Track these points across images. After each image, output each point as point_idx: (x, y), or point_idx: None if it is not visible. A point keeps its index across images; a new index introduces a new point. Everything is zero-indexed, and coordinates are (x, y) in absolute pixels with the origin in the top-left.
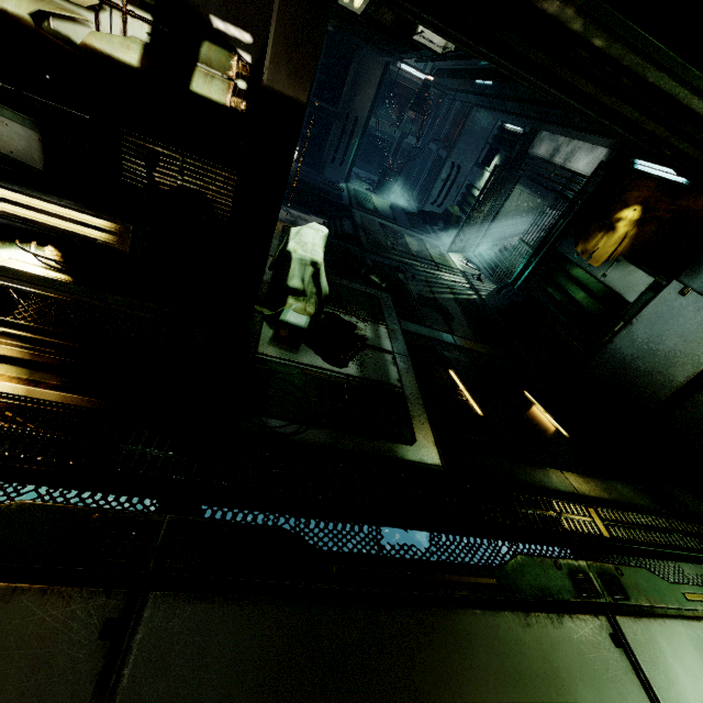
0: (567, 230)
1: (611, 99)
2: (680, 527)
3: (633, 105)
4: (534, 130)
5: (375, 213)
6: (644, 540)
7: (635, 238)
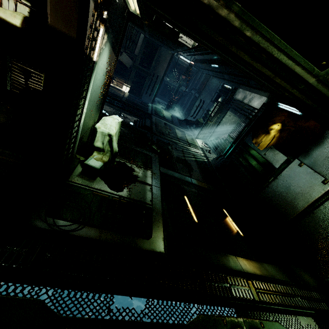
0: (248, 132)
1: (257, 64)
2: (299, 293)
3: (268, 68)
4: (236, 88)
5: (163, 118)
6: (278, 302)
7: (278, 138)
